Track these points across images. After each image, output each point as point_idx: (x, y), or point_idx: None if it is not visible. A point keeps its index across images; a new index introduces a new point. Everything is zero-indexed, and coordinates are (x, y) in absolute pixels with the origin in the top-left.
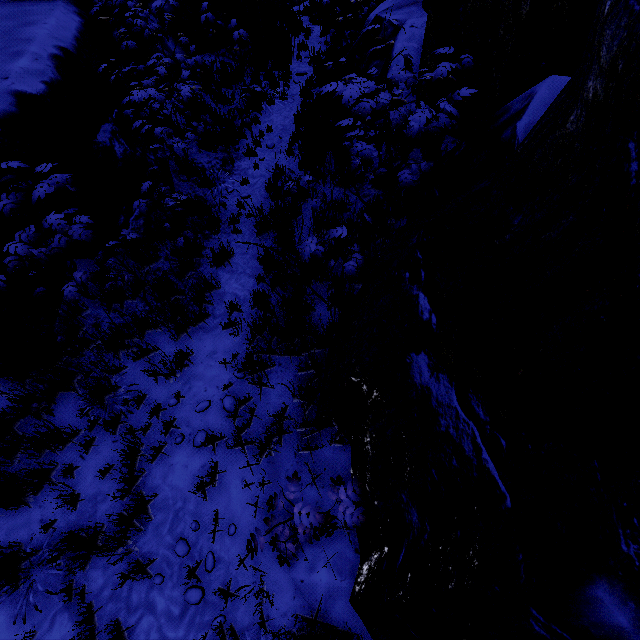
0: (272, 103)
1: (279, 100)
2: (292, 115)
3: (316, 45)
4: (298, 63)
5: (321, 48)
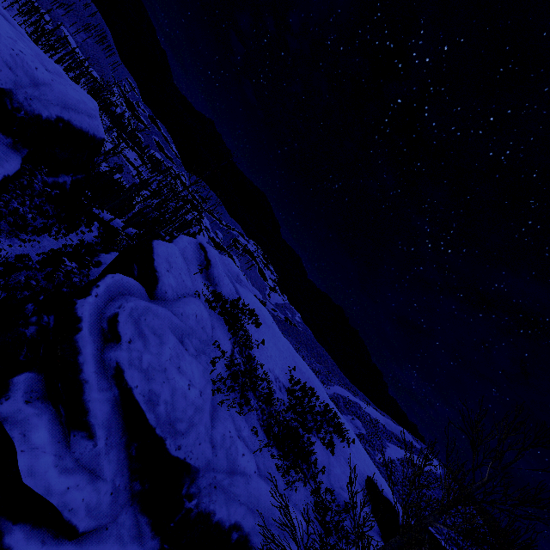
0: (50, 236)
1: (54, 238)
2: (53, 246)
3: (89, 237)
4: (75, 235)
5: (90, 239)
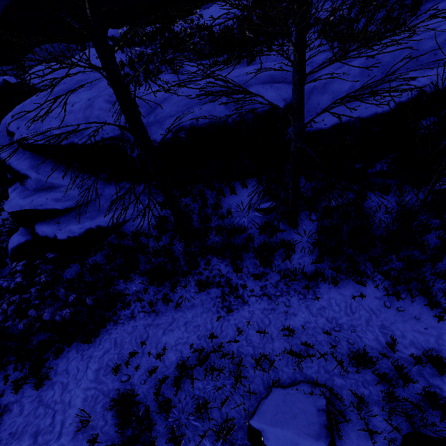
0: None
1: None
2: None
3: None
4: None
5: None
